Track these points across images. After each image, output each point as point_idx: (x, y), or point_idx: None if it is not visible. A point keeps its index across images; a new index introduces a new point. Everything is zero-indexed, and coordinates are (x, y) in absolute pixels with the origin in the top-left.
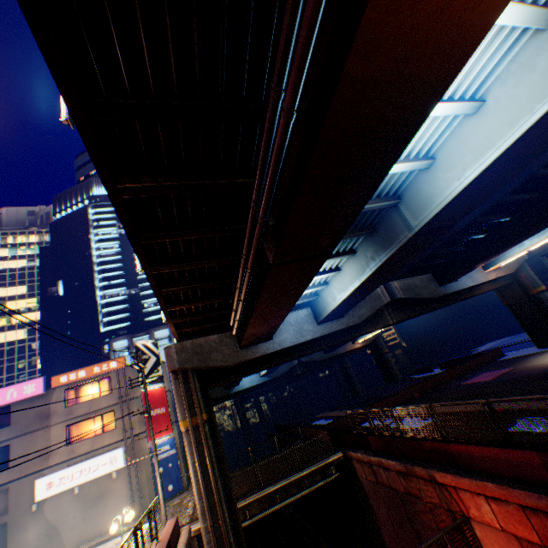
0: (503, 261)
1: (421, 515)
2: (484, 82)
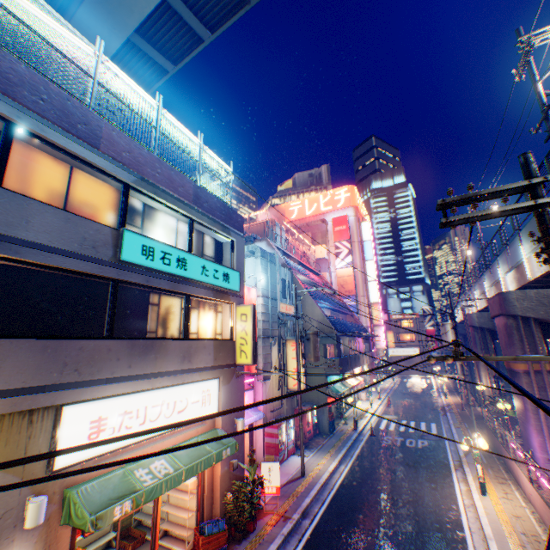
0: None
1: None
2: None
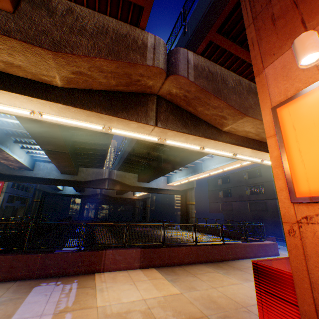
0: (173, 183)
1: None
2: None
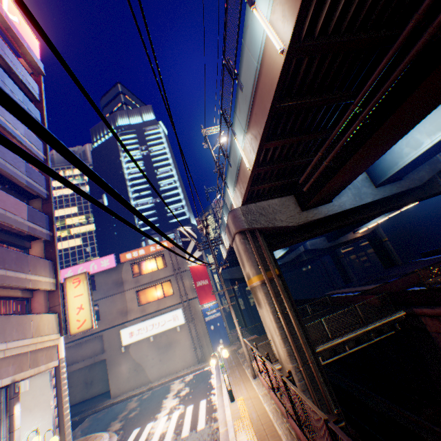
0: None
1: None
2: None
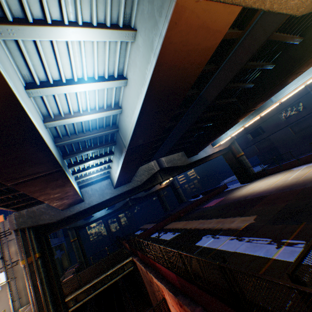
0: (220, 142)
1: (156, 293)
2: (124, 67)
